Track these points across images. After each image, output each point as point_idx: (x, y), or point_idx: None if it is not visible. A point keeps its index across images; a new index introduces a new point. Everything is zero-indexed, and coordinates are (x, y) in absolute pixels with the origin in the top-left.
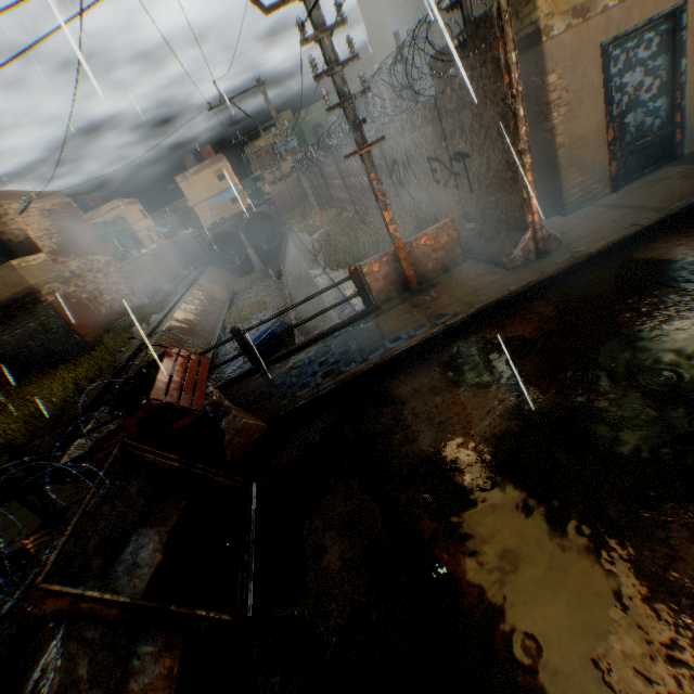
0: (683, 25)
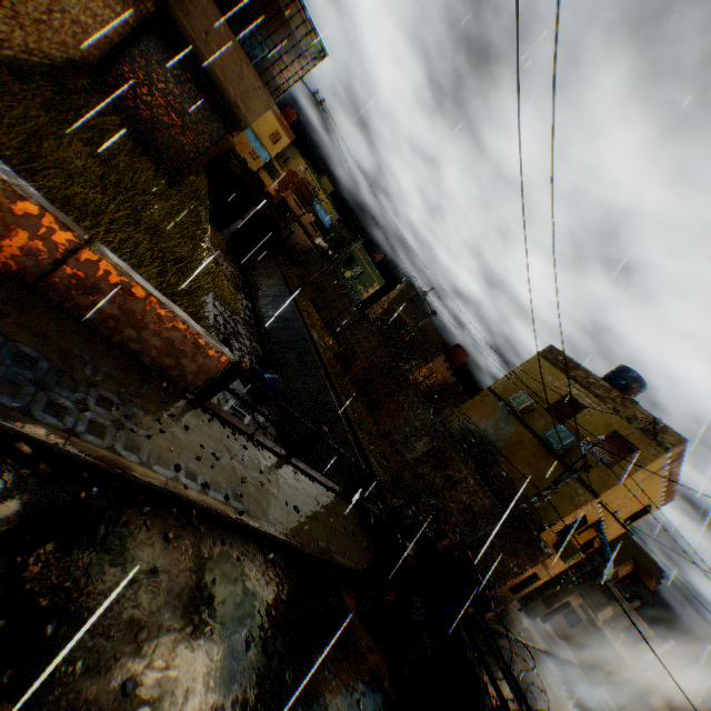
0: None
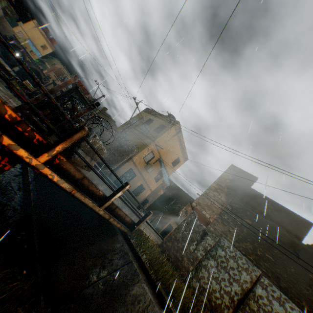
0: (135, 177)
